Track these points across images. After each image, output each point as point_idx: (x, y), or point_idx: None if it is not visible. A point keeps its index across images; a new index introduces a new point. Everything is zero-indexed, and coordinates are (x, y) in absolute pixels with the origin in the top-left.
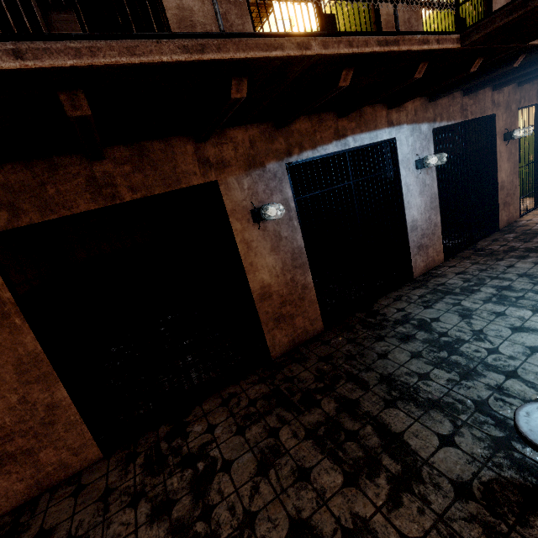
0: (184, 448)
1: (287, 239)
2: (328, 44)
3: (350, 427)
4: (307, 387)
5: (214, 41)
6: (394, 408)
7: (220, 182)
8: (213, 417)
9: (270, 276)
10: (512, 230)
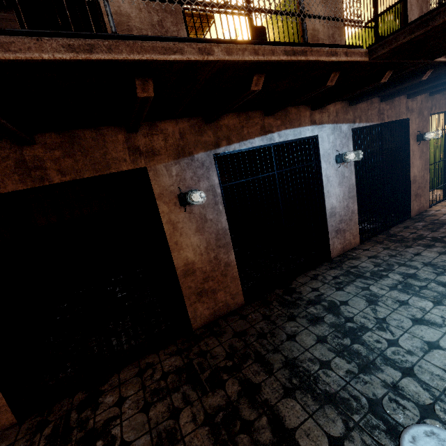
0: (90, 421)
1: (212, 222)
2: (232, 50)
3: (247, 416)
4: (217, 365)
5: (105, 42)
6: (292, 399)
7: (149, 169)
8: (125, 388)
9: (194, 254)
10: (422, 219)
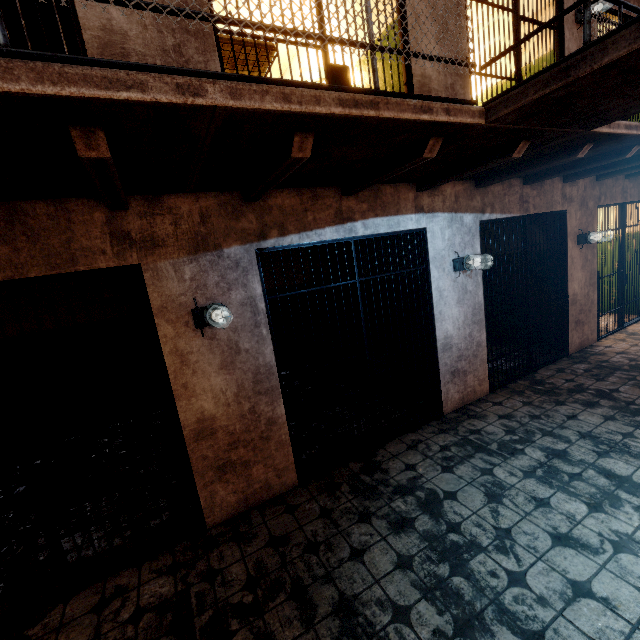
0: None
1: (249, 353)
2: (241, 92)
3: None
4: (227, 599)
5: None
6: None
7: (145, 267)
8: (67, 635)
9: (215, 404)
10: (584, 359)
